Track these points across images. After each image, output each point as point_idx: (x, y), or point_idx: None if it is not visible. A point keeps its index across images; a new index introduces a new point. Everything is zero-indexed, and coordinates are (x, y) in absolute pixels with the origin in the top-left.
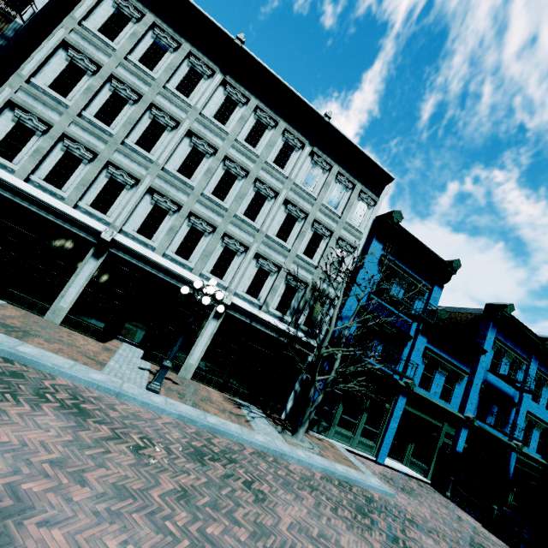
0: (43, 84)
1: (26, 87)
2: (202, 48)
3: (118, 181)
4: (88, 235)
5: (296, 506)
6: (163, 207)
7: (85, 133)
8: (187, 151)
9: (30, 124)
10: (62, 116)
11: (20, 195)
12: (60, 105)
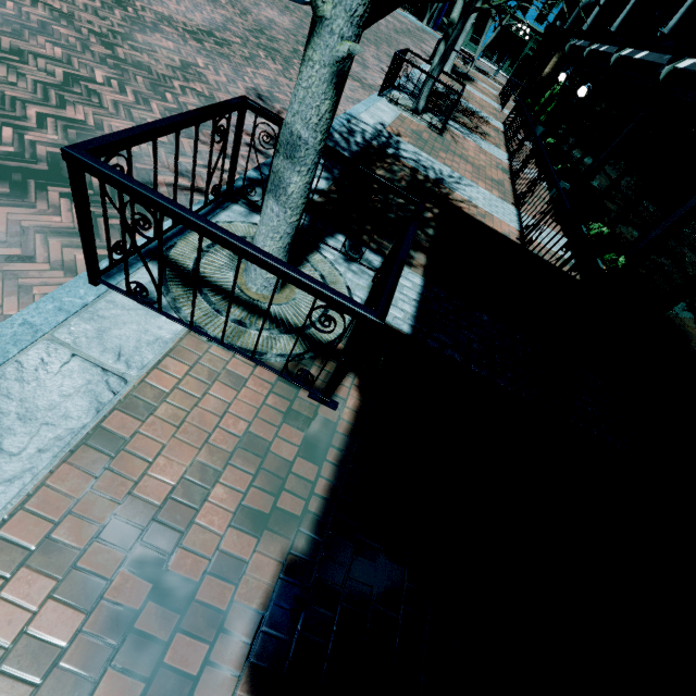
0: None
1: None
2: None
3: None
4: None
5: (395, 14)
6: None
7: None
8: None
9: None
10: None
11: None
12: None
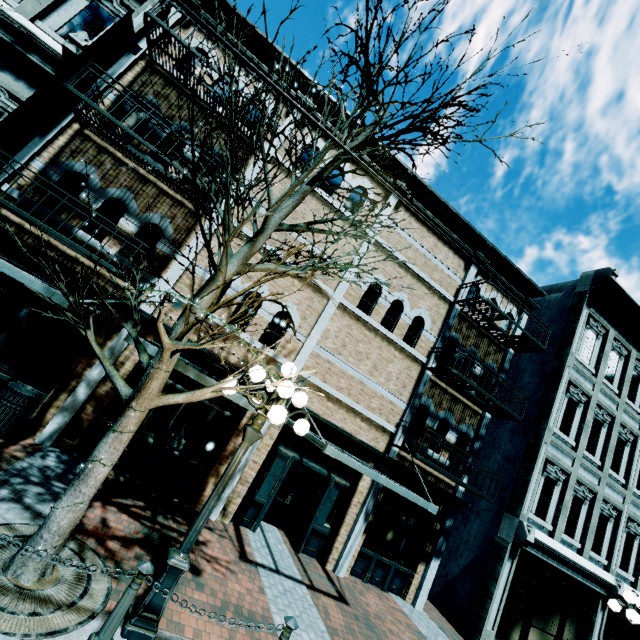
0: (557, 429)
1: (553, 440)
2: (639, 348)
3: (603, 514)
4: (600, 589)
5: None
6: (631, 532)
7: (585, 472)
8: (639, 463)
9: (553, 475)
10: (574, 461)
11: (560, 561)
12: (572, 450)
